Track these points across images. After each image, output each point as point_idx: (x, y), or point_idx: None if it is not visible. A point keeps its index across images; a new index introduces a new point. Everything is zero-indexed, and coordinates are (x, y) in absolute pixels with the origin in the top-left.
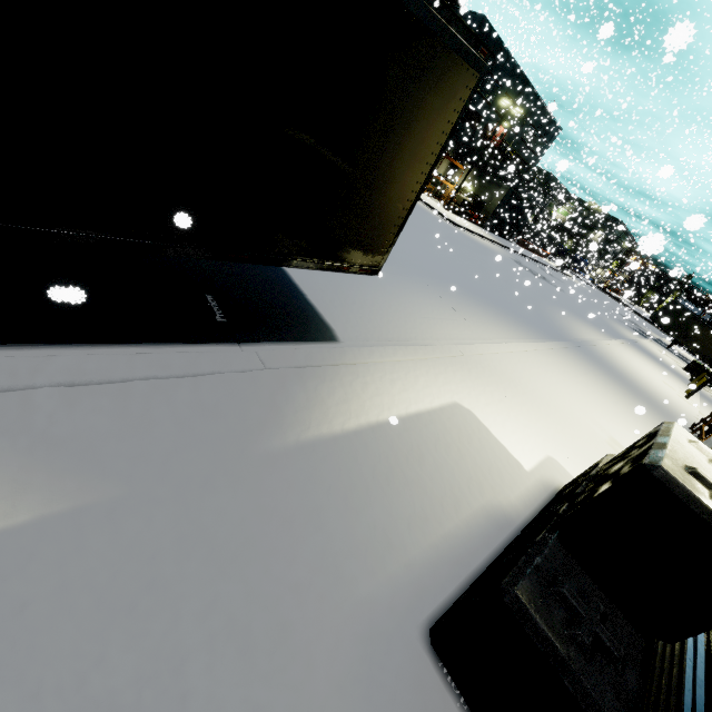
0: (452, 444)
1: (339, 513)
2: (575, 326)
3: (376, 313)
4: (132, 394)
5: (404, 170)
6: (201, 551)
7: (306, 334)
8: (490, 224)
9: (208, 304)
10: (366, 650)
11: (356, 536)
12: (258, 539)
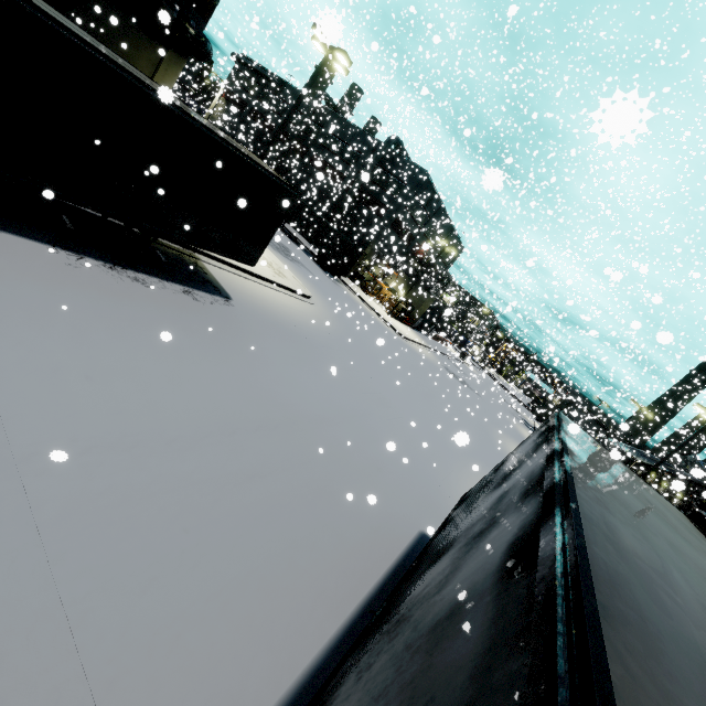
0: None
1: None
2: None
3: None
4: None
5: None
6: None
7: None
8: (417, 324)
9: None
10: None
11: None
12: None
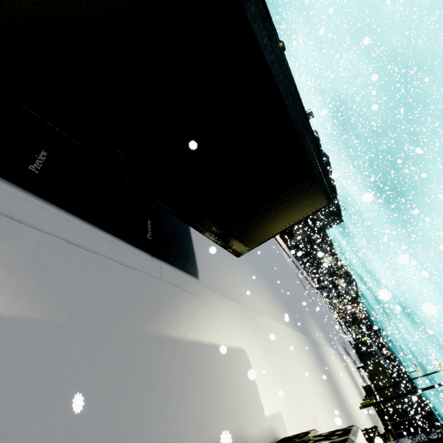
0: (233, 376)
1: (163, 394)
2: (315, 329)
3: (222, 270)
4: (95, 262)
5: (278, 221)
6: (86, 382)
7: (185, 266)
8: (291, 247)
9: (147, 225)
10: None
11: (165, 415)
12: (116, 389)
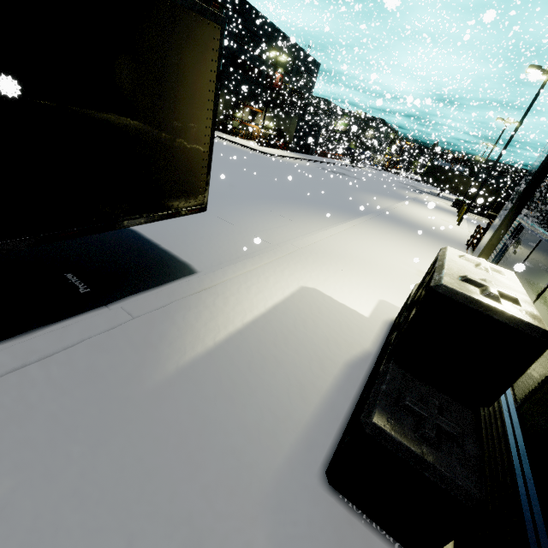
0: (307, 319)
1: (228, 412)
2: (374, 201)
3: (223, 240)
4: (2, 390)
5: (190, 120)
6: (106, 504)
7: (167, 276)
8: (294, 147)
9: (69, 281)
10: (278, 516)
11: (247, 425)
12: (160, 467)
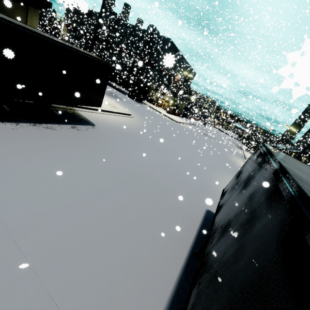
0: None
1: None
2: (237, 161)
3: None
4: None
5: None
6: None
7: None
8: (181, 114)
9: None
10: None
11: None
12: None
